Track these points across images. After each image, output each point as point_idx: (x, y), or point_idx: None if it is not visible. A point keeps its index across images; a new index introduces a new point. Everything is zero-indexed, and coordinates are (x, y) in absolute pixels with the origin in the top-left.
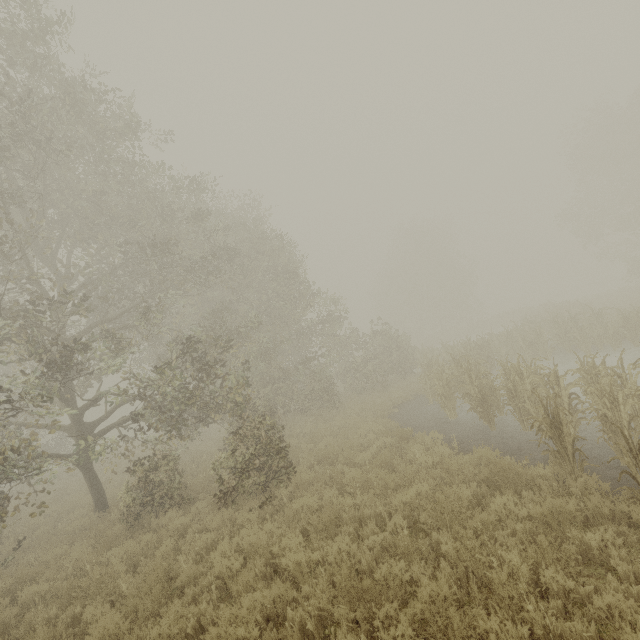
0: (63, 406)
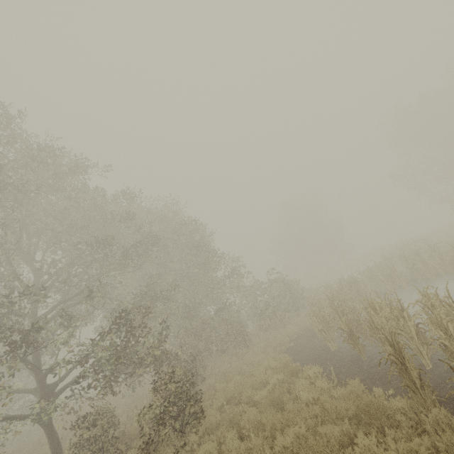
0: (31, 372)
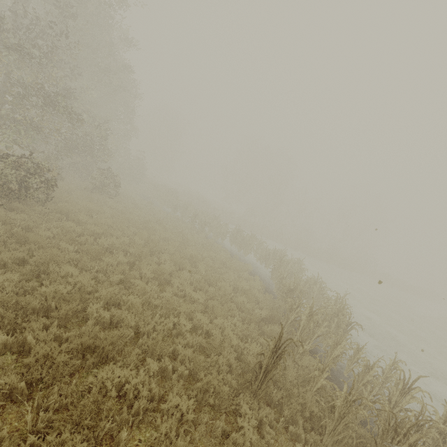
0: None
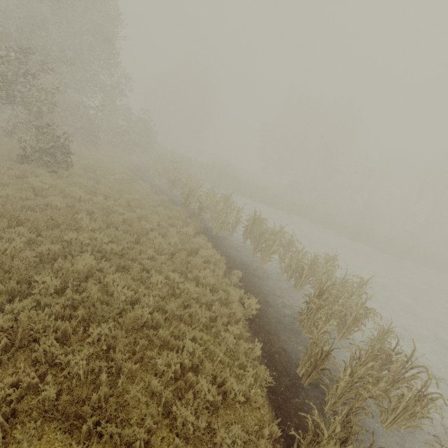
0: None
